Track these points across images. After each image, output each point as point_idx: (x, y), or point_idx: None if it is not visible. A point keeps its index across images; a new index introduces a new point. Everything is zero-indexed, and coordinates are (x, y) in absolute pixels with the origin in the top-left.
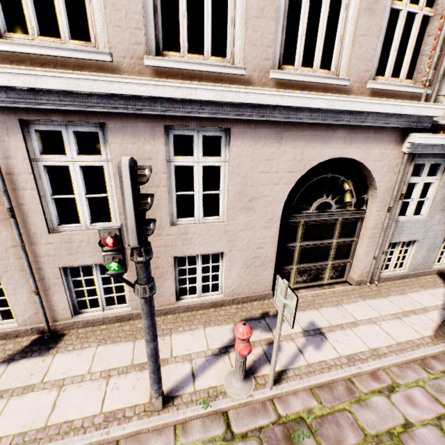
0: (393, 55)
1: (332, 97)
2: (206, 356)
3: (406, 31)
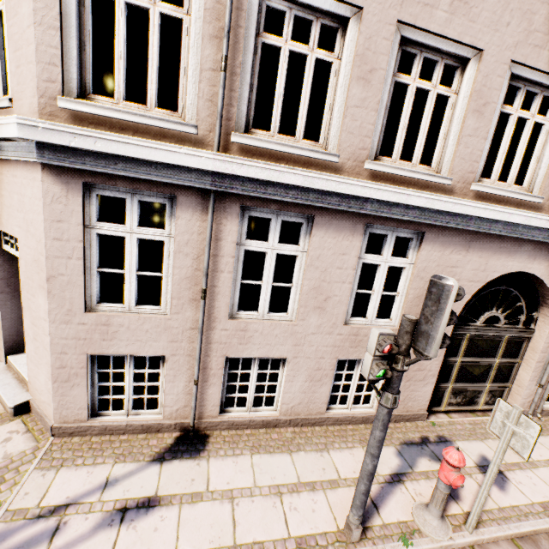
0: None
1: (529, 214)
2: (379, 482)
3: None
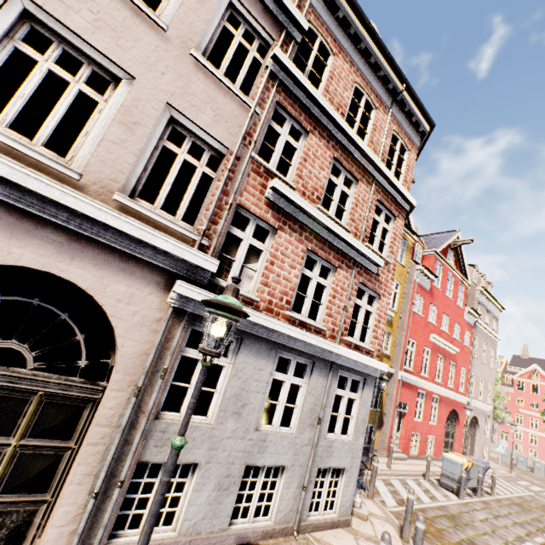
0: (165, 189)
1: (24, 169)
2: None
3: (203, 189)
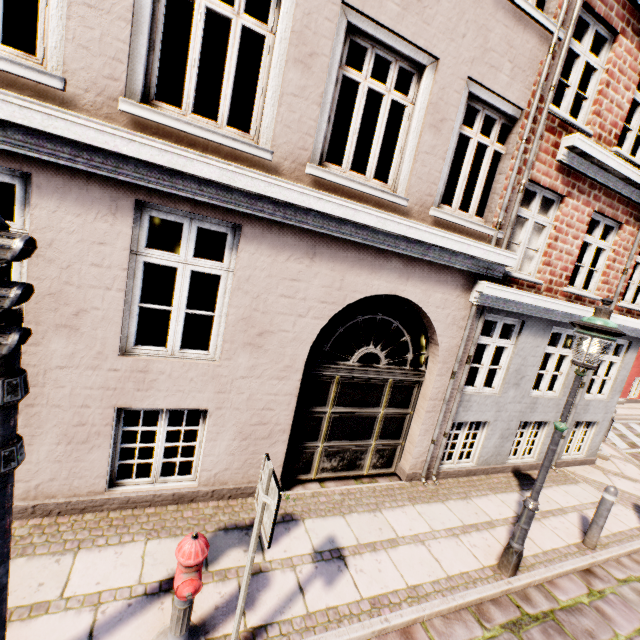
0: (461, 185)
1: (383, 215)
2: (130, 597)
3: (479, 164)
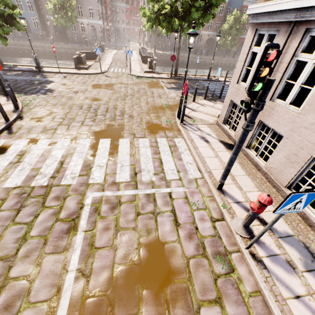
0: None
1: None
2: None
3: None
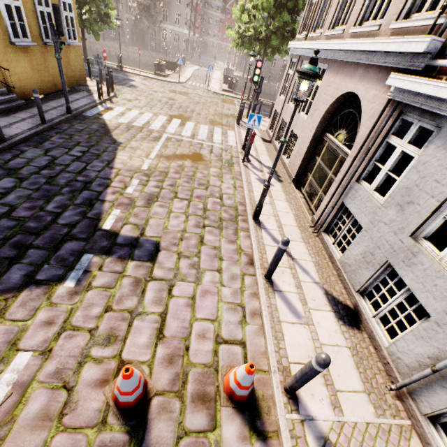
0: None
1: (354, 41)
2: (257, 158)
3: None
